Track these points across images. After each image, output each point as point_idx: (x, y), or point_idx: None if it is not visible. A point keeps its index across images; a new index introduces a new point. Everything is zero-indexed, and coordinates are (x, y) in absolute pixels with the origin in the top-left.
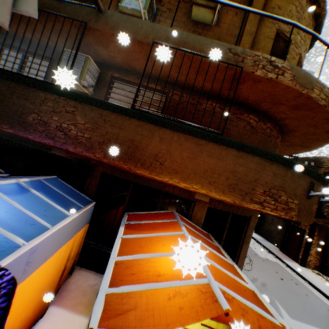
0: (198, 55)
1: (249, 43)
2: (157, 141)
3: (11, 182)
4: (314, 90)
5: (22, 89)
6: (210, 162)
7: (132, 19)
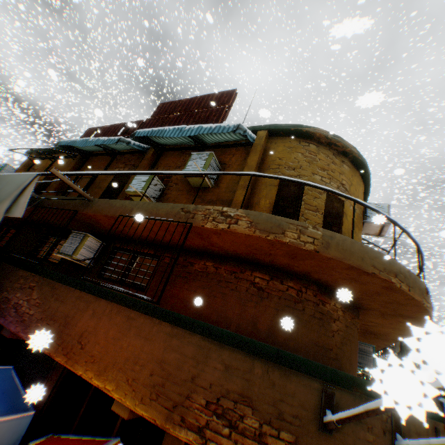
0: (152, 218)
1: (243, 195)
2: (89, 315)
3: None
4: (288, 234)
5: (12, 269)
6: (136, 344)
7: (111, 200)
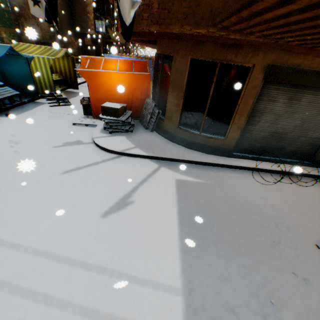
0: None
1: None
2: None
3: (127, 57)
4: None
5: None
6: None
7: None
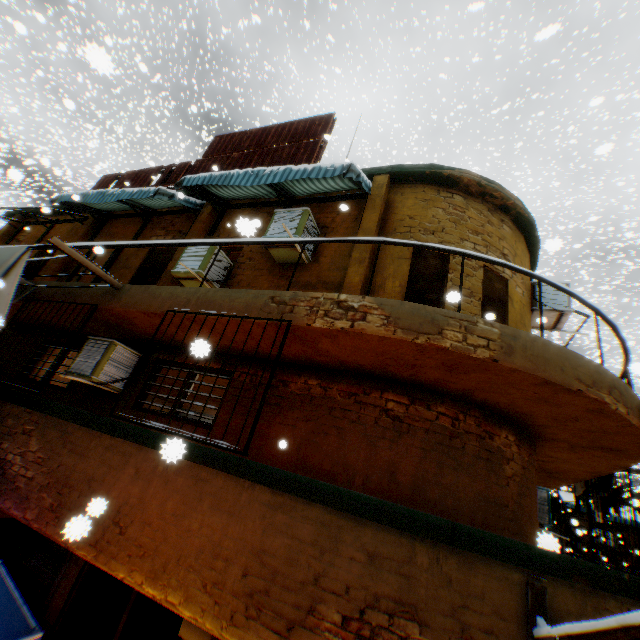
0: (224, 315)
1: (359, 273)
2: (129, 476)
3: None
4: (448, 333)
5: None
6: (214, 522)
7: (152, 287)
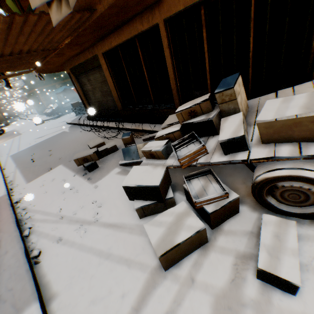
0: None
1: None
2: None
3: None
4: None
5: None
6: None
7: None
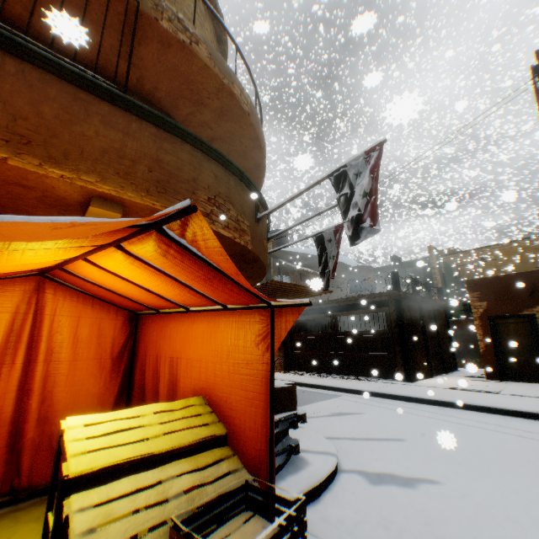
0: None
1: None
2: None
3: None
4: (235, 87)
5: None
6: (111, 136)
7: None
